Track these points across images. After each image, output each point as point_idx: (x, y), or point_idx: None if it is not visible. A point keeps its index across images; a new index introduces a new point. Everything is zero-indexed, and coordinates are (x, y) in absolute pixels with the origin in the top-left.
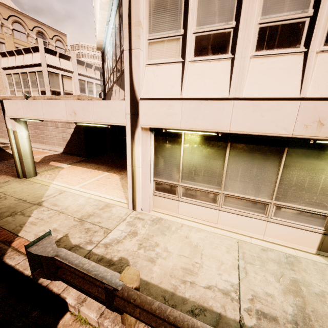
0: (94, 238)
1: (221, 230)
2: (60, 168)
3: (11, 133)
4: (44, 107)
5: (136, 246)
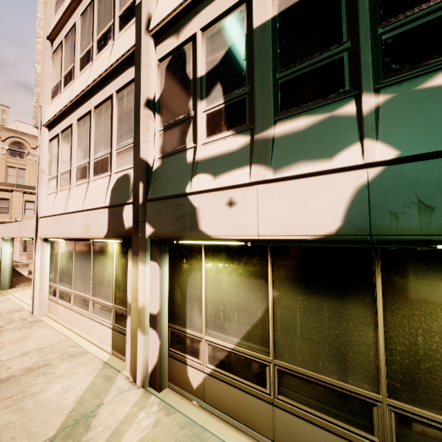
0: None
1: (70, 332)
2: None
3: None
4: (11, 228)
5: None
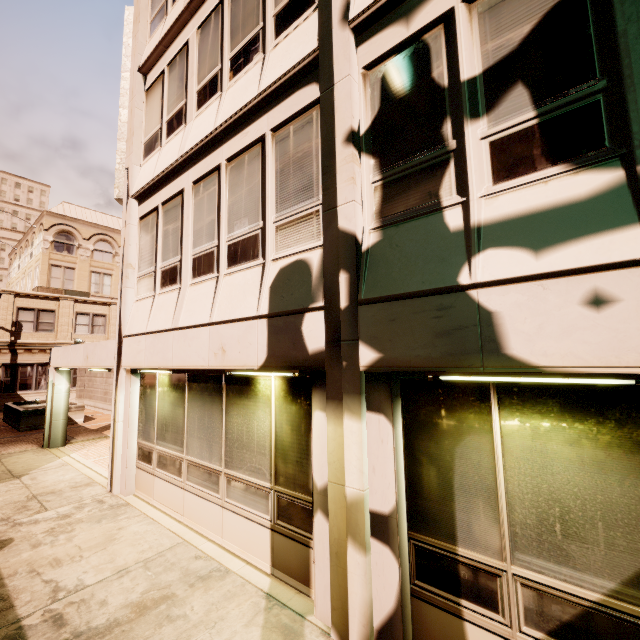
0: (17, 515)
1: (183, 526)
2: (107, 437)
3: (50, 386)
4: (72, 353)
5: (46, 529)
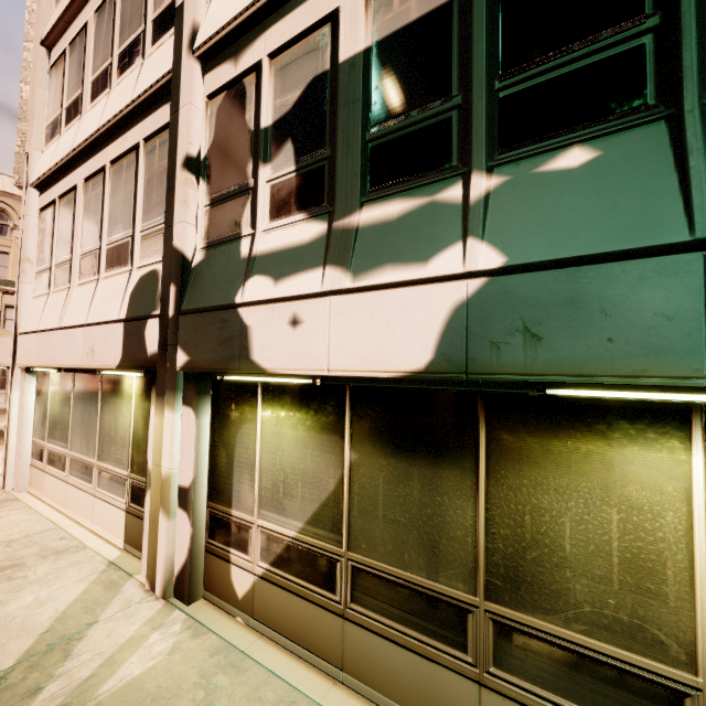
0: None
1: (63, 516)
2: None
3: None
4: None
5: None
